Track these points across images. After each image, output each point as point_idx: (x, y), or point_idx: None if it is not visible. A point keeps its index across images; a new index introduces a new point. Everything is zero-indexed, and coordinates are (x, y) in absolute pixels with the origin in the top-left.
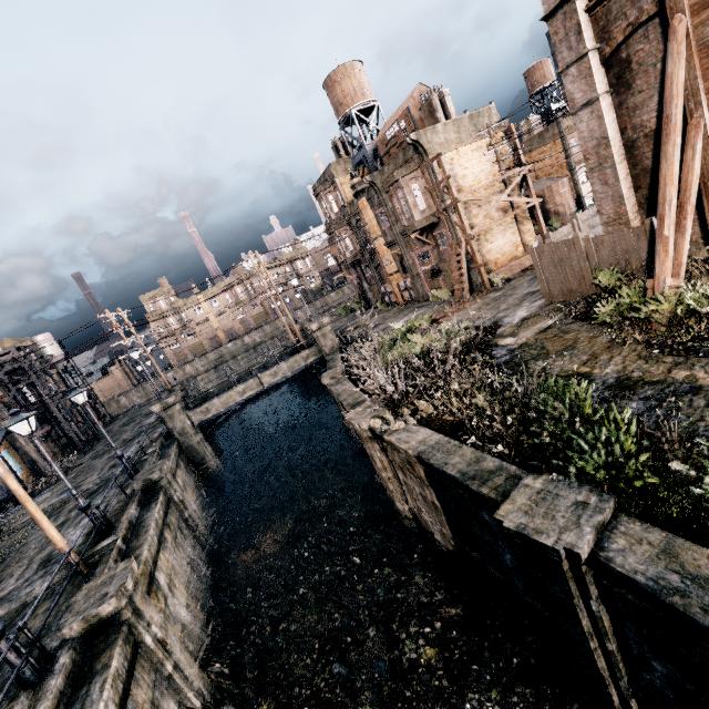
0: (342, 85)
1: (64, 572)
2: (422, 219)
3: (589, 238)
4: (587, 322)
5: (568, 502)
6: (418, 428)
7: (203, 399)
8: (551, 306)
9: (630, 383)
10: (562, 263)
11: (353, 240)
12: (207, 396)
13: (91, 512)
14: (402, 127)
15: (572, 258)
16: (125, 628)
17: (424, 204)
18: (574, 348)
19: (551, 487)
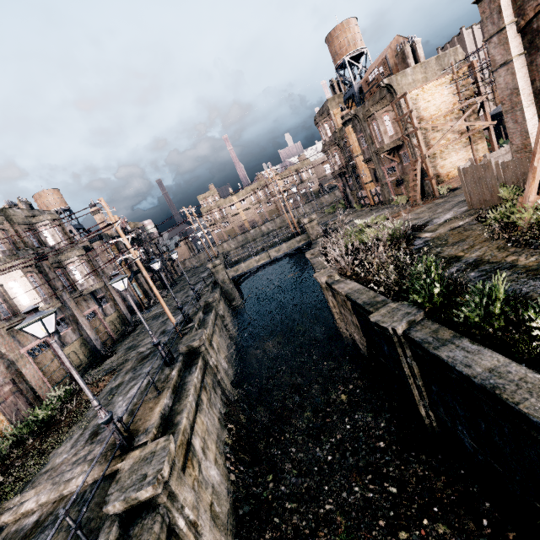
0: (339, 39)
1: (173, 335)
2: (390, 143)
3: (498, 163)
4: (484, 224)
5: (403, 312)
6: (351, 282)
7: (234, 264)
8: (470, 211)
9: (480, 263)
10: (479, 180)
11: (341, 157)
12: (237, 262)
13: (183, 310)
14: (381, 72)
15: (486, 177)
16: (202, 354)
17: (393, 131)
18: (464, 241)
19: (399, 307)
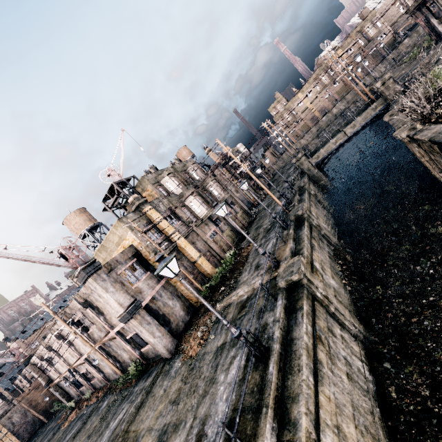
0: None
1: (282, 213)
2: None
3: None
4: None
5: None
6: (435, 126)
7: (314, 153)
8: None
9: None
10: None
11: None
12: (316, 150)
13: (284, 196)
14: None
15: None
16: (306, 219)
17: None
18: None
19: None
